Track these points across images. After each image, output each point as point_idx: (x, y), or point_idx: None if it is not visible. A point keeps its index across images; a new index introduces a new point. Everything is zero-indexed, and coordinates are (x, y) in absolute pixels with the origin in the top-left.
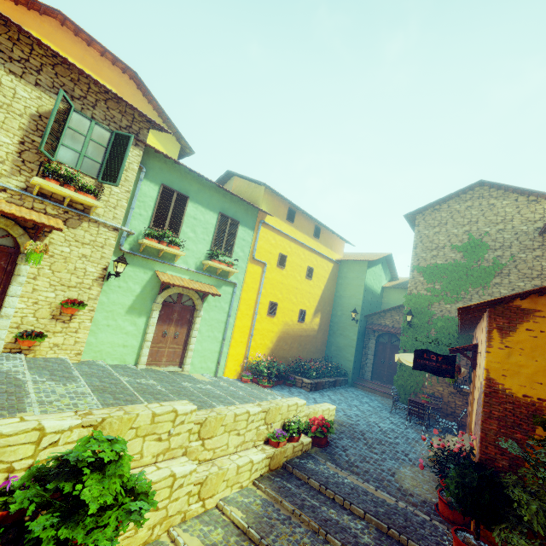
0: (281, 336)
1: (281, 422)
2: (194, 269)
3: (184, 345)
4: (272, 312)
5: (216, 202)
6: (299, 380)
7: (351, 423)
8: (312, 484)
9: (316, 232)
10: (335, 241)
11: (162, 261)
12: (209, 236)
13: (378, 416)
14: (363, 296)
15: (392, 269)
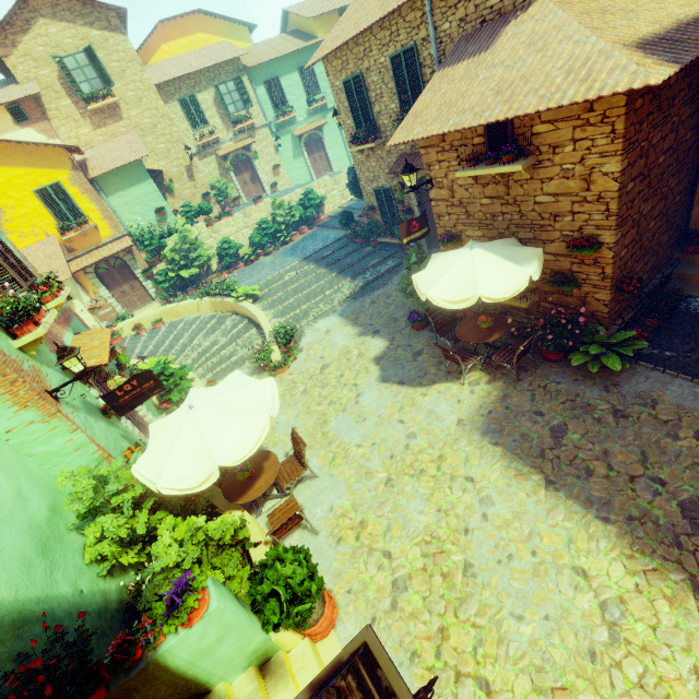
0: None
1: None
2: (307, 117)
3: (327, 160)
4: None
5: (292, 64)
6: None
7: None
8: None
9: None
10: None
11: (291, 125)
12: (302, 91)
13: None
14: None
15: None
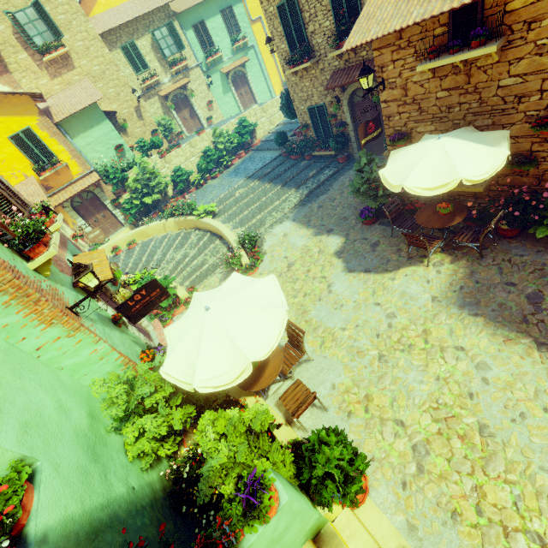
0: None
1: None
2: (231, 55)
3: (251, 93)
4: None
5: (214, 7)
6: None
7: None
8: None
9: None
10: None
11: (218, 64)
12: (225, 32)
13: None
14: None
15: None
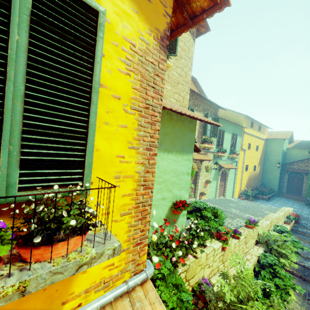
0: (248, 178)
1: (285, 216)
2: (226, 159)
3: (224, 188)
4: (246, 169)
5: (231, 129)
6: (261, 196)
7: (299, 214)
8: (307, 235)
9: (259, 128)
10: (265, 129)
11: (220, 159)
12: (229, 144)
13: (305, 210)
14: (281, 155)
15: (290, 137)
